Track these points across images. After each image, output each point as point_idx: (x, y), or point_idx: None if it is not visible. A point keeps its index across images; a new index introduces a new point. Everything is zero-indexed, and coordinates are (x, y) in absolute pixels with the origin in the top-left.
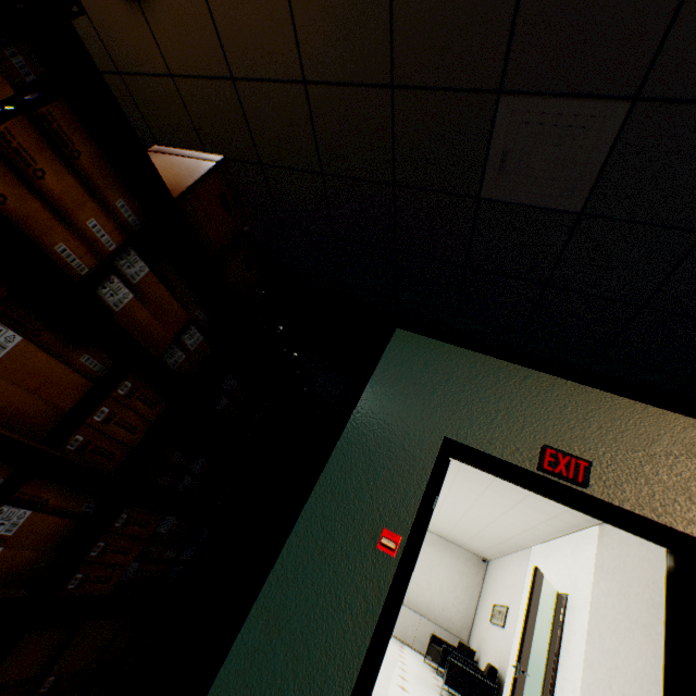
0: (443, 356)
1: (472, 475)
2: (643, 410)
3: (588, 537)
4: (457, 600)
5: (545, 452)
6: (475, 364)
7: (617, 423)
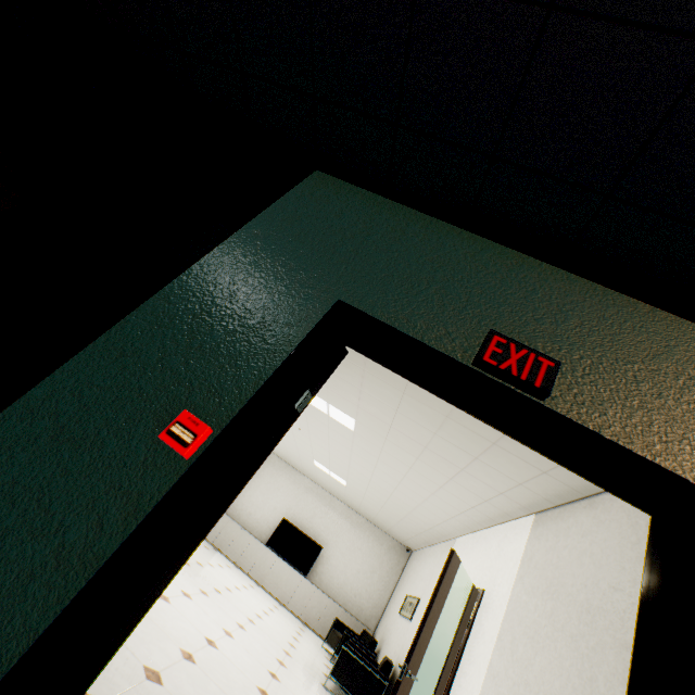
0: (371, 209)
1: (403, 440)
2: (647, 312)
3: (520, 528)
4: (371, 587)
5: (490, 340)
6: (415, 225)
7: (607, 323)
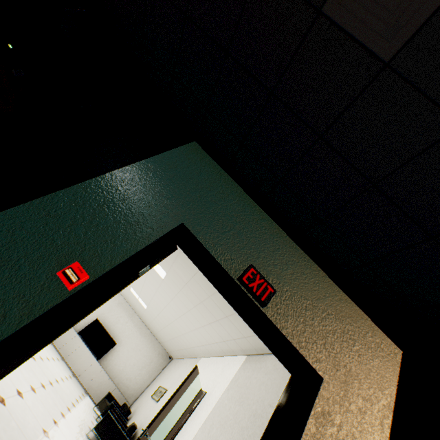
0: (216, 175)
1: (190, 294)
2: (322, 276)
3: (237, 361)
4: (139, 376)
5: (249, 270)
6: (235, 193)
7: (304, 276)
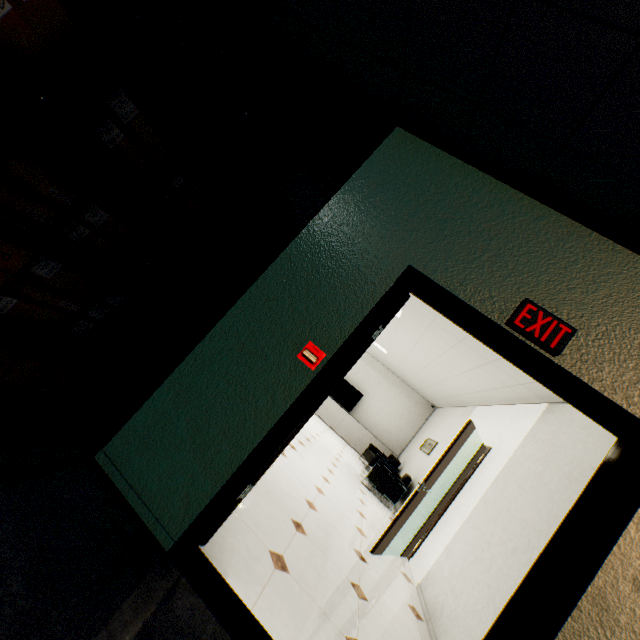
0: (443, 172)
1: (442, 333)
2: None
3: (533, 411)
4: (399, 428)
5: (523, 308)
6: (480, 190)
7: (634, 295)
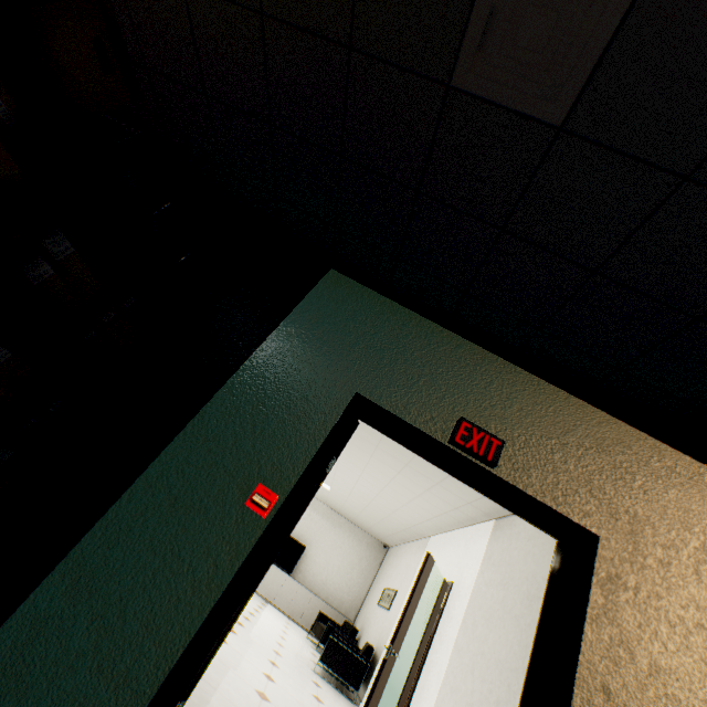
0: (376, 308)
1: (387, 458)
2: (565, 399)
3: (483, 531)
4: (352, 582)
5: (460, 425)
6: (409, 323)
7: (538, 408)
